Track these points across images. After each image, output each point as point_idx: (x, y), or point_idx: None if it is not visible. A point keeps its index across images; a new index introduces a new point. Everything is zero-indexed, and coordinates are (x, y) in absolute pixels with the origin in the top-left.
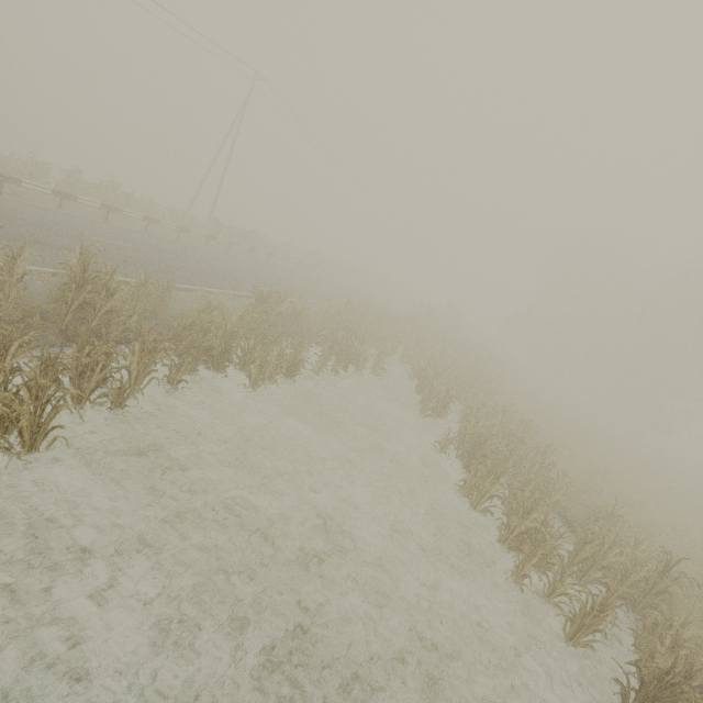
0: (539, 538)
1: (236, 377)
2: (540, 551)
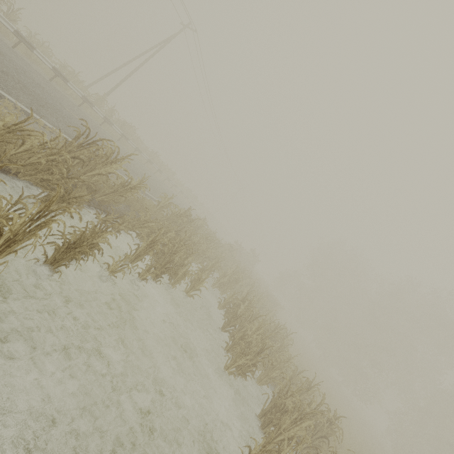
0: None
1: None
2: None
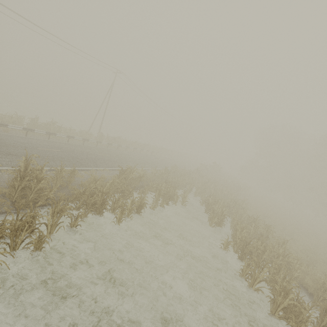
0: (297, 310)
1: (110, 216)
2: (303, 325)
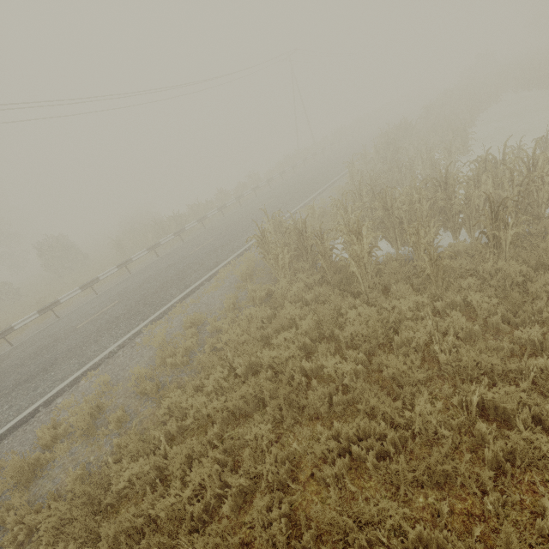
0: None
1: None
2: None
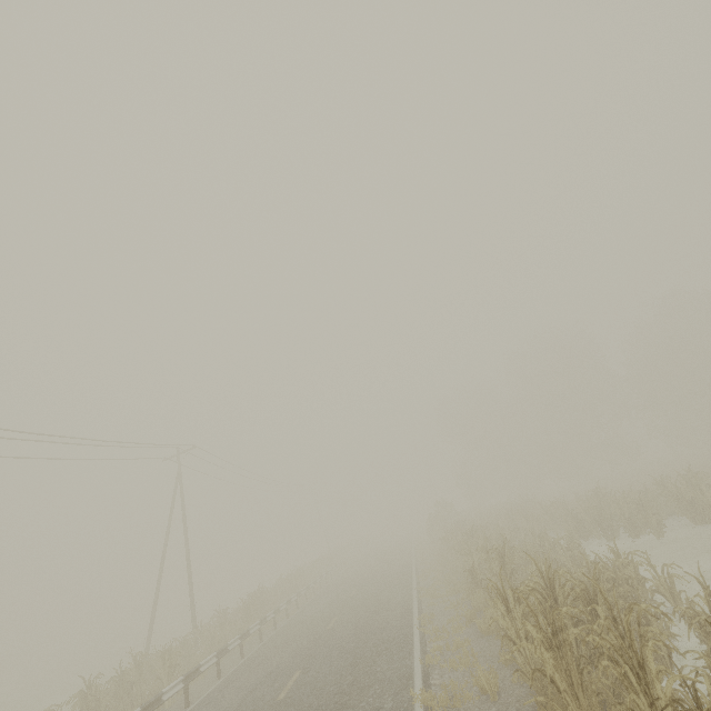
0: None
1: None
2: None
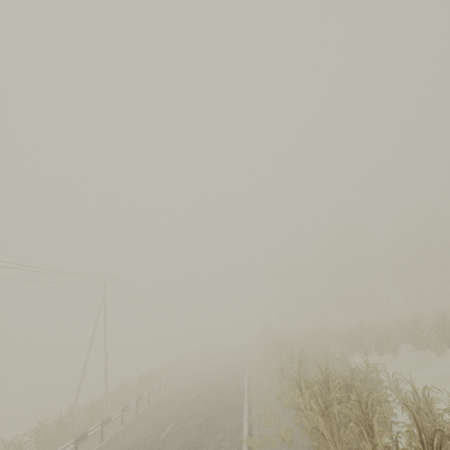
0: None
1: None
2: None
